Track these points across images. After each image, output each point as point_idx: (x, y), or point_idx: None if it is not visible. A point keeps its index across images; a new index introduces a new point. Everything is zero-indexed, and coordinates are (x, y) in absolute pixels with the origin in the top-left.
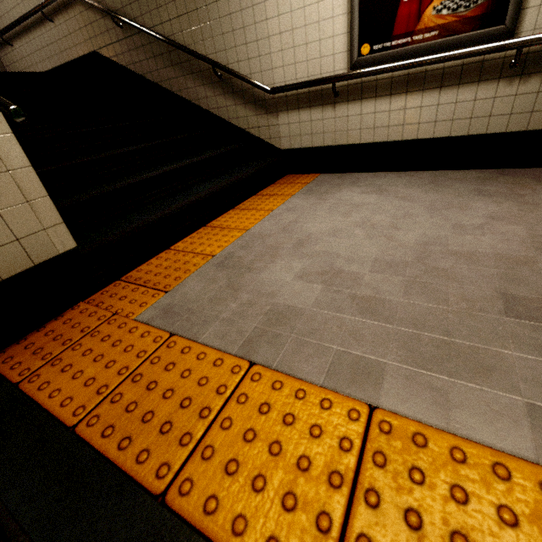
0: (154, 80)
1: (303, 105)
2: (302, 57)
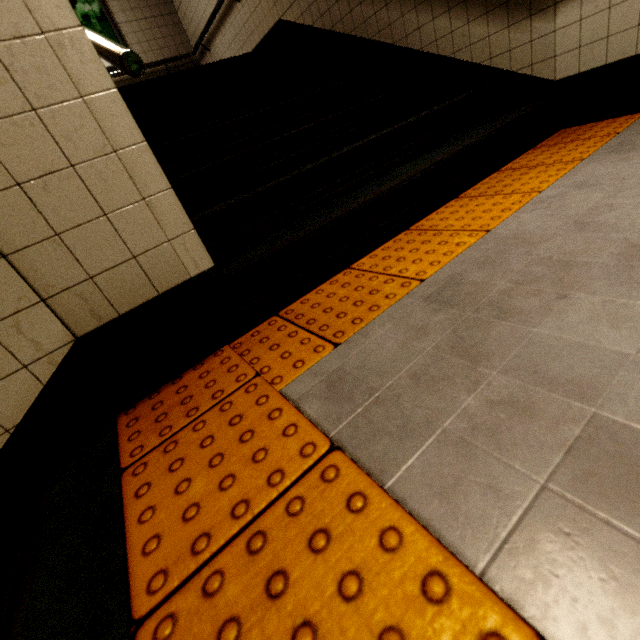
0: (345, 31)
1: None
2: None
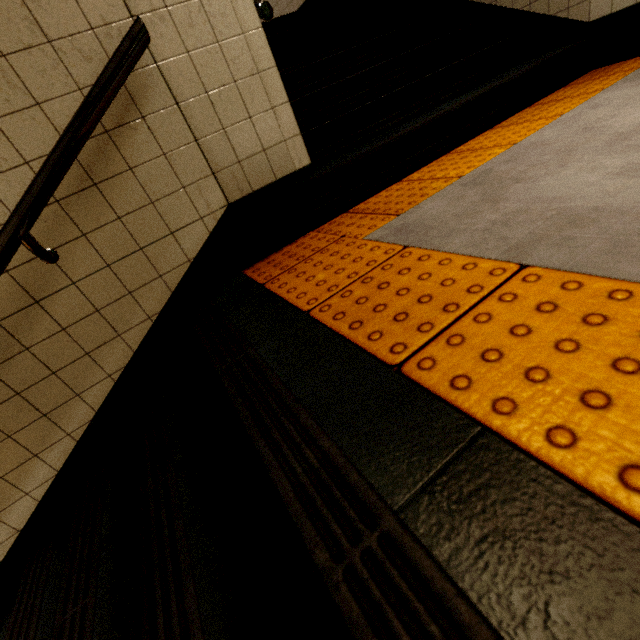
0: None
1: None
2: None
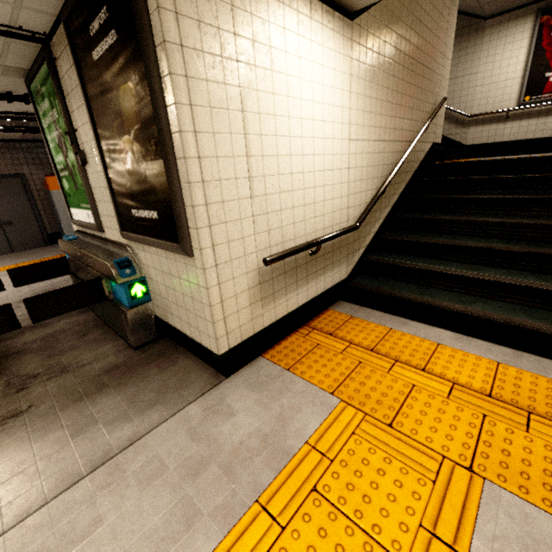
0: None
1: (486, 123)
2: (491, 102)
